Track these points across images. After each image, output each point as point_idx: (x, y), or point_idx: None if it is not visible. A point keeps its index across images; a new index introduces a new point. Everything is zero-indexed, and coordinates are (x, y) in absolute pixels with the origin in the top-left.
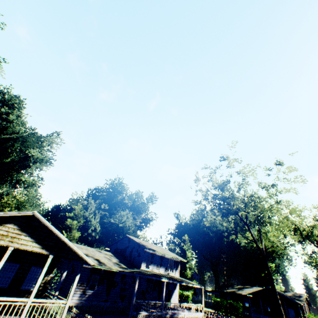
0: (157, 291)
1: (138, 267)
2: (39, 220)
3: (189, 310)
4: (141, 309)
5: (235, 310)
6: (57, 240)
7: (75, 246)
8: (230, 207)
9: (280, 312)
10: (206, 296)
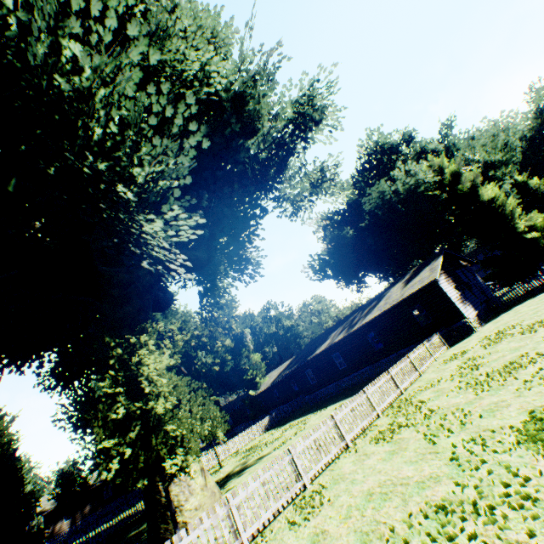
0: None
1: None
2: None
3: None
4: None
5: None
6: None
7: None
8: None
9: None
10: None
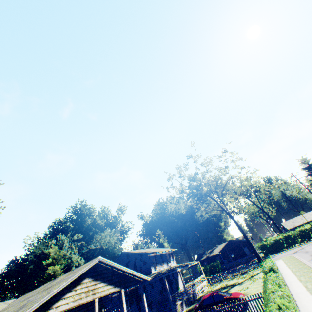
0: (169, 285)
1: (149, 273)
2: (100, 264)
3: (199, 283)
4: (176, 301)
5: (217, 268)
6: (119, 274)
7: (135, 271)
8: (201, 192)
9: (253, 248)
10: (189, 272)
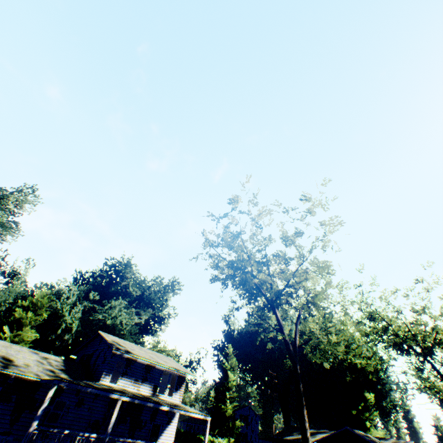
0: (129, 425)
1: (97, 380)
2: None
3: None
4: None
5: None
6: None
7: None
8: (249, 279)
9: None
10: None
